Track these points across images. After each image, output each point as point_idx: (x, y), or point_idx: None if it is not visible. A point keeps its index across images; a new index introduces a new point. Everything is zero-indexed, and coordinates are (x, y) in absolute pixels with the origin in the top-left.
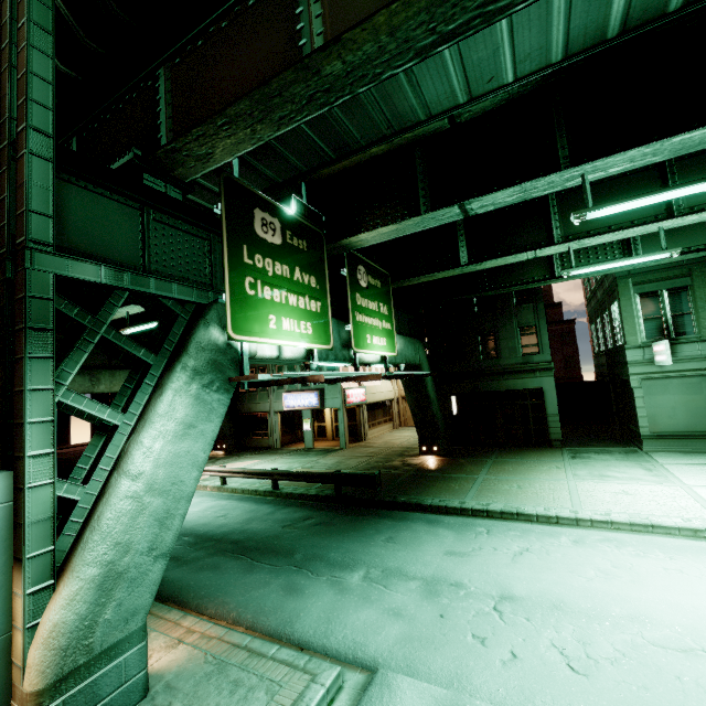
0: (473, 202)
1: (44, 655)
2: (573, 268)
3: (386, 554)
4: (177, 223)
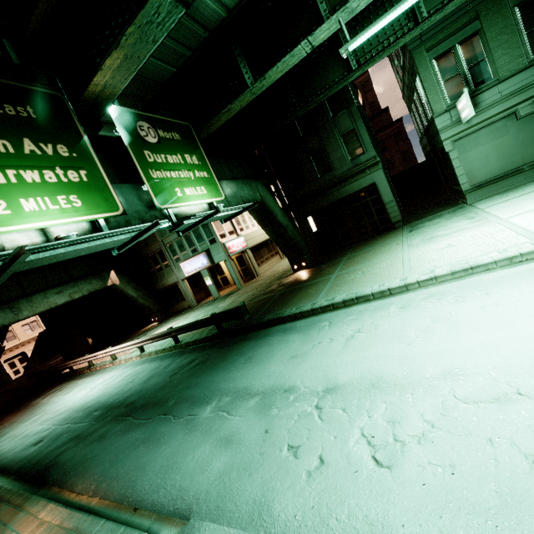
0: None
1: None
2: (348, 42)
3: (240, 376)
4: None
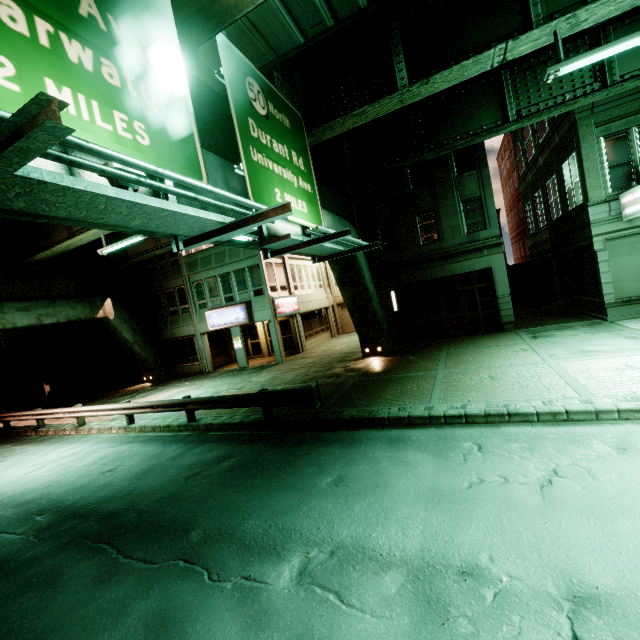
0: None
1: None
2: (563, 61)
3: (336, 511)
4: None
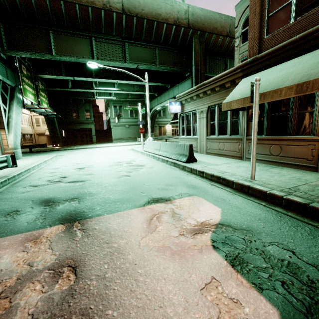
0: (76, 78)
1: (12, 143)
2: (97, 96)
3: (57, 152)
4: (0, 63)
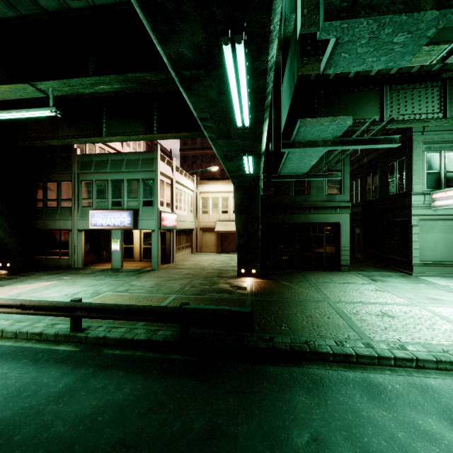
0: None
1: None
2: None
3: None
4: None
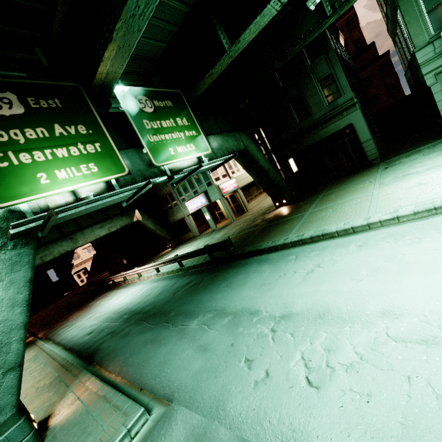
0: None
1: None
2: None
3: (221, 298)
4: None
